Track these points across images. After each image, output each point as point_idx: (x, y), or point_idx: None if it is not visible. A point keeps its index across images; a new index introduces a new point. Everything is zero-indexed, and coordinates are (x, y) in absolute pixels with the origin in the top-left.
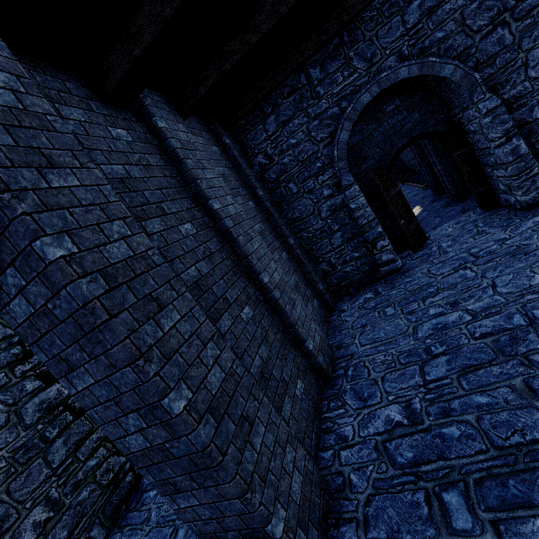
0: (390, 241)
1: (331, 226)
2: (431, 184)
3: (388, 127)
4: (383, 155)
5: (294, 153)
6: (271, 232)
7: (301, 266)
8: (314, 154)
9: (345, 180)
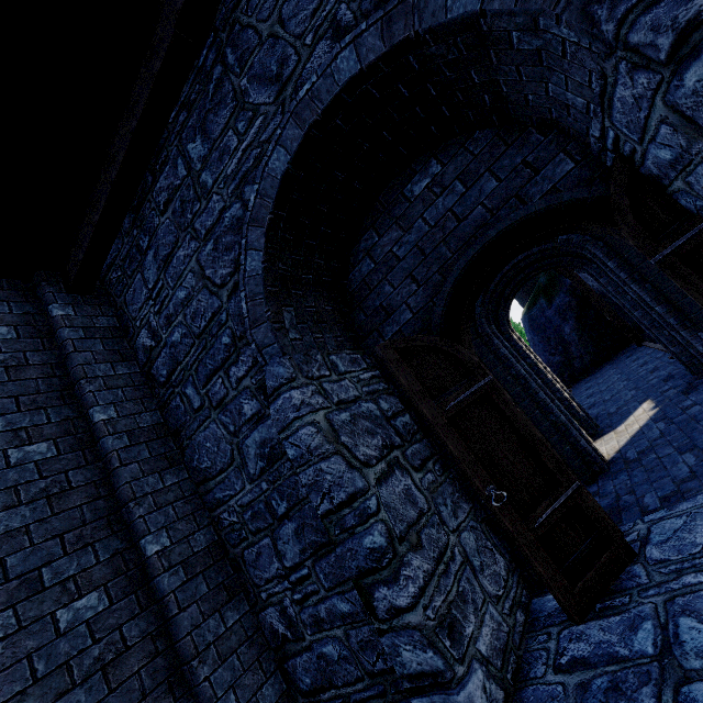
0: (502, 539)
1: (271, 502)
2: (669, 347)
3: (427, 229)
4: (429, 296)
5: (186, 319)
6: (72, 527)
7: (169, 629)
8: (216, 316)
9: (270, 375)
